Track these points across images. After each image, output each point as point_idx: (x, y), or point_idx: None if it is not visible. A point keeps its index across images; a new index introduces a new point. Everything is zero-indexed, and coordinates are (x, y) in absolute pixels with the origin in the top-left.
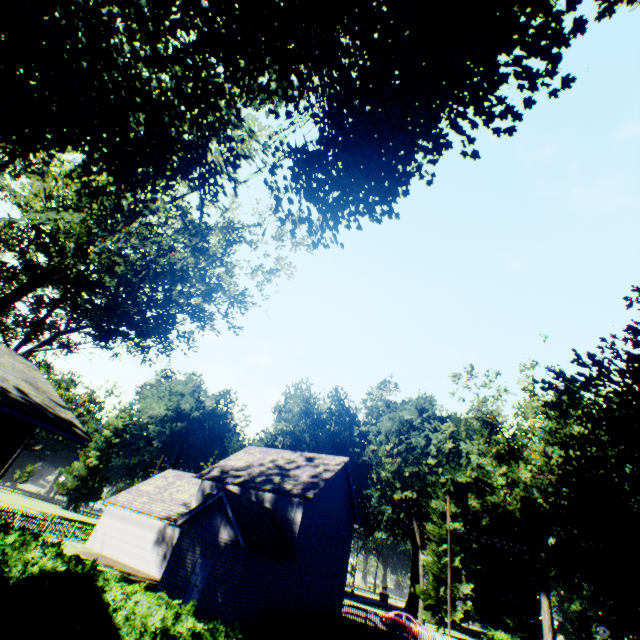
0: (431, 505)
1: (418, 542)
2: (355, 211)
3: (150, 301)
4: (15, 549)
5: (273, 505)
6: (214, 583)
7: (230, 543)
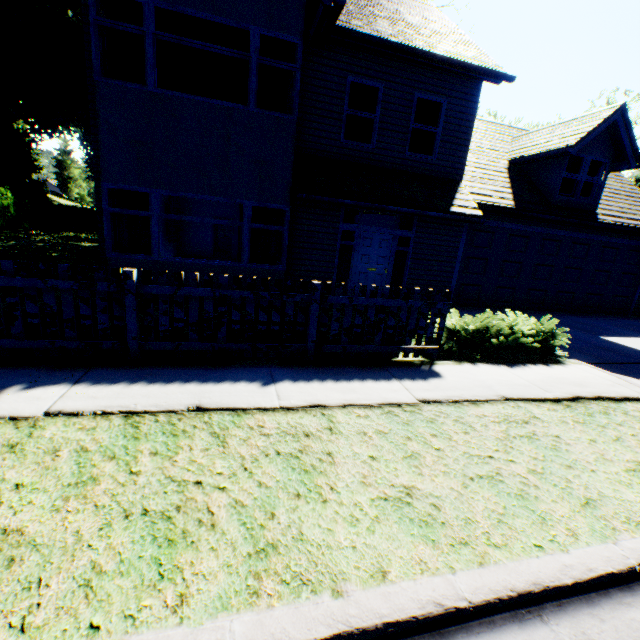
0: None
1: None
2: None
3: None
4: None
5: None
6: None
7: None
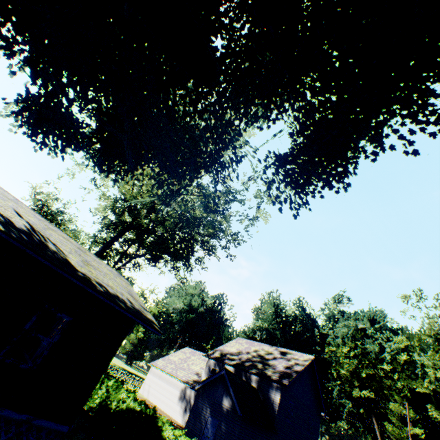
0: (389, 407)
1: (378, 439)
2: (317, 184)
3: (180, 239)
4: (113, 390)
5: (258, 385)
6: (219, 438)
7: (230, 410)
